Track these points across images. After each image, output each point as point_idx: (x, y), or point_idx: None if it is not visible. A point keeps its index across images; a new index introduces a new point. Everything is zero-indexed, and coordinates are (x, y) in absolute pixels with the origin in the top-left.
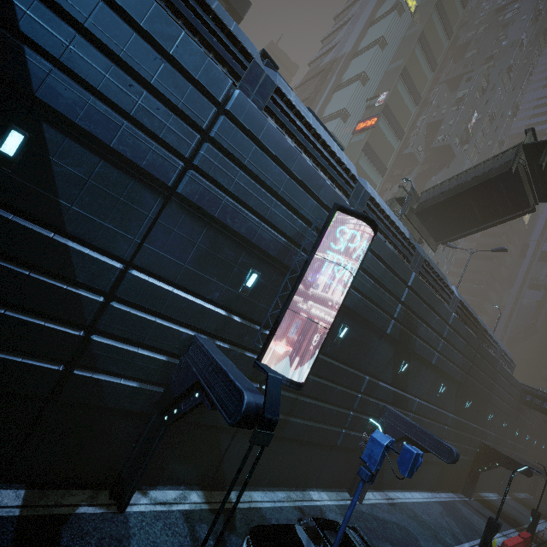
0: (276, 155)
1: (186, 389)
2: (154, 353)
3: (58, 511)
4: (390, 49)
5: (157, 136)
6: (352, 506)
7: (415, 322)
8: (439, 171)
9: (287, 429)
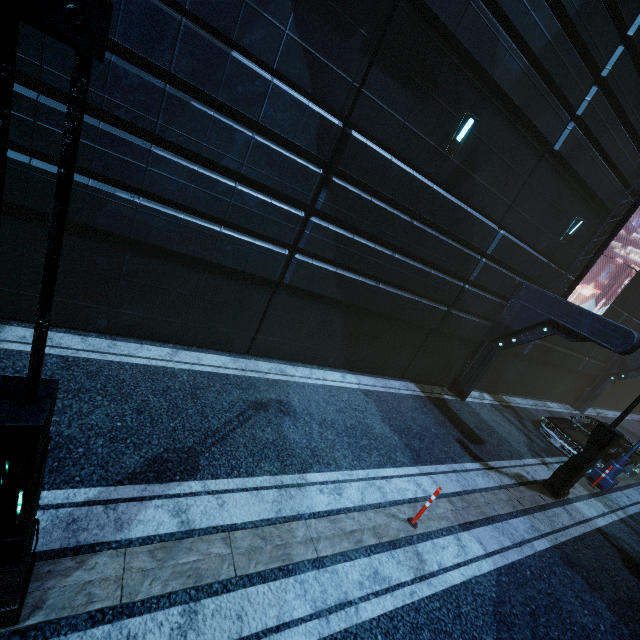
0: None
1: (532, 325)
2: (493, 297)
3: (437, 396)
4: None
5: (561, 92)
6: None
7: None
8: None
9: (551, 355)
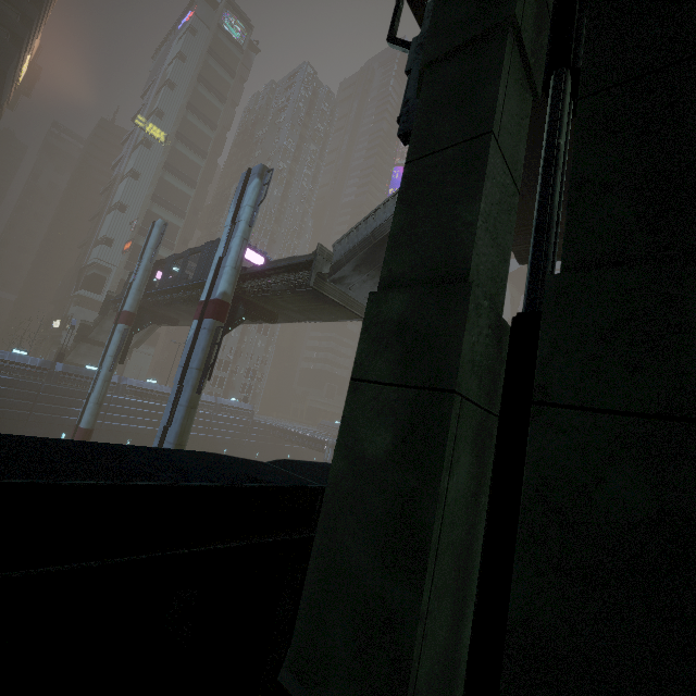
0: None
1: None
2: None
3: None
4: (145, 176)
5: None
6: None
7: (62, 409)
8: None
9: None
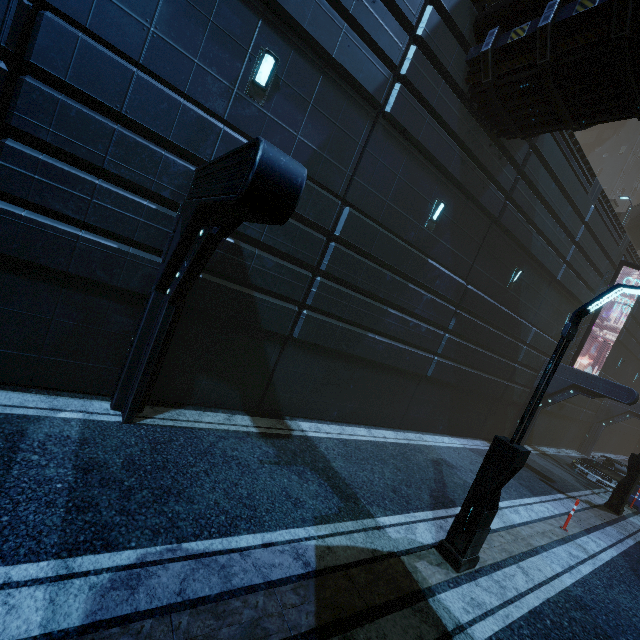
0: (599, 239)
1: (561, 389)
2: (530, 371)
3: None
4: None
5: (559, 251)
6: None
7: (636, 328)
8: (606, 140)
9: (563, 410)
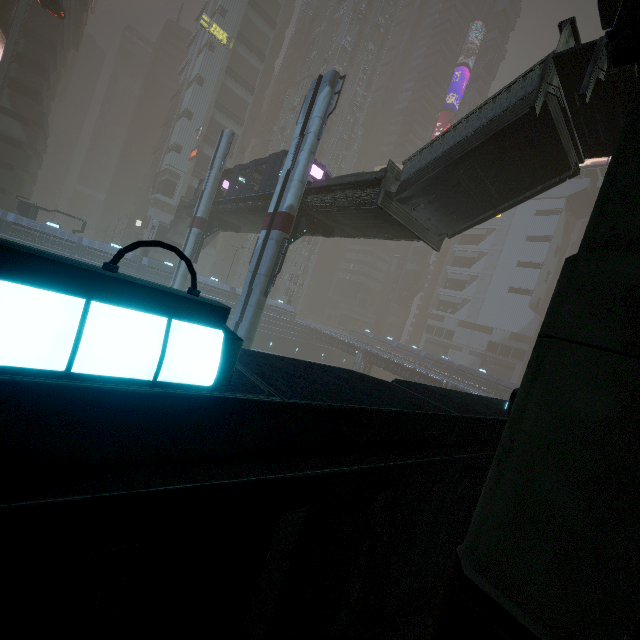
0: None
1: None
2: None
3: None
4: (209, 82)
5: None
6: None
7: None
8: None
9: None
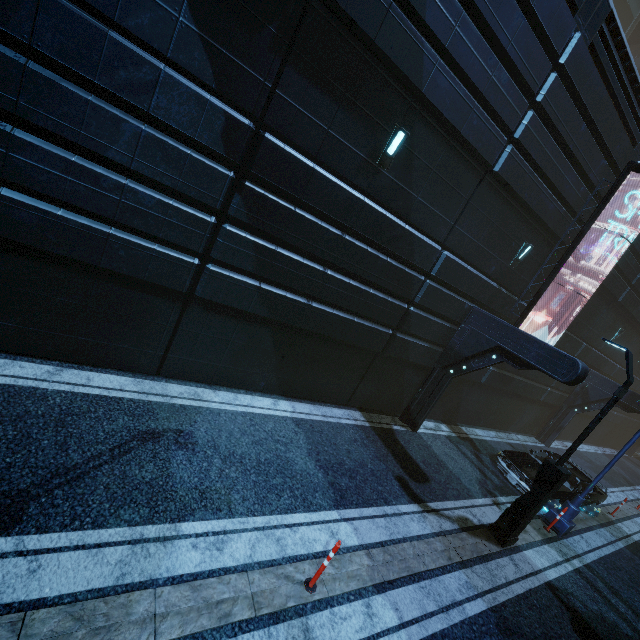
0: (588, 111)
1: (481, 351)
2: (442, 321)
3: (385, 426)
4: None
5: (495, 112)
6: (631, 443)
7: None
8: None
9: (510, 385)
